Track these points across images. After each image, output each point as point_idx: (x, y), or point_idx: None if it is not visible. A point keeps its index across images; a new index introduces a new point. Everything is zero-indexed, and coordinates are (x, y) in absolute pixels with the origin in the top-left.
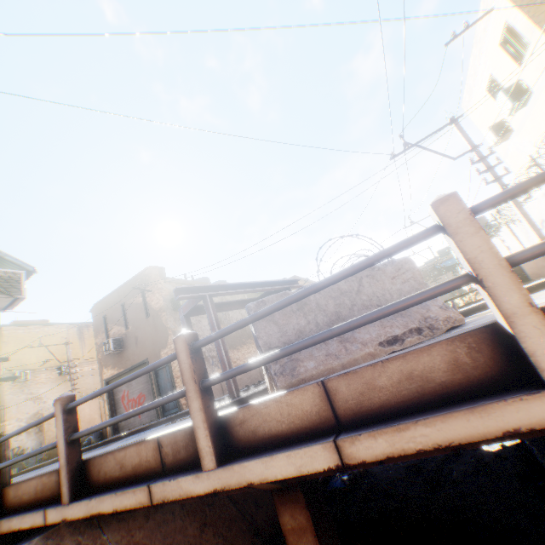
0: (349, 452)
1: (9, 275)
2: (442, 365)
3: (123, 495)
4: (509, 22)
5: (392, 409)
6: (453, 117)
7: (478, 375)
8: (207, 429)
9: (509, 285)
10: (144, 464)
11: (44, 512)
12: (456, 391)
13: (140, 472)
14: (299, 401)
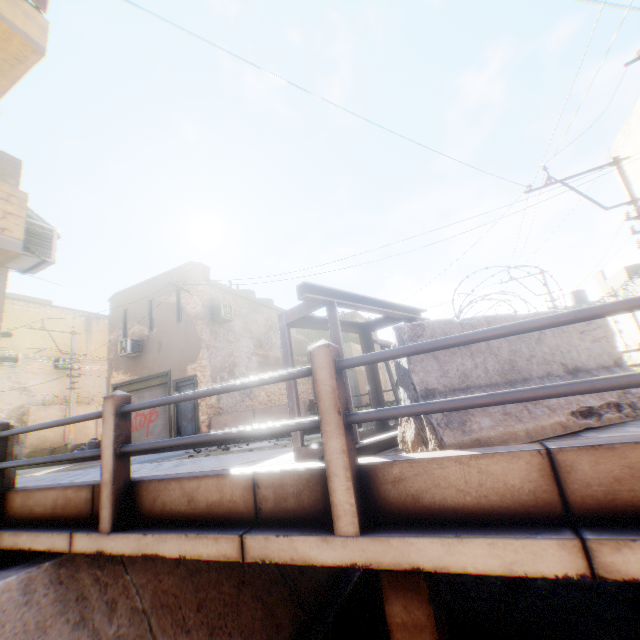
0: (607, 561)
1: (39, 229)
2: None
3: (198, 540)
4: None
5: None
6: (616, 157)
7: None
8: (350, 480)
9: None
10: (226, 505)
11: (70, 536)
12: None
13: (219, 513)
14: (501, 470)
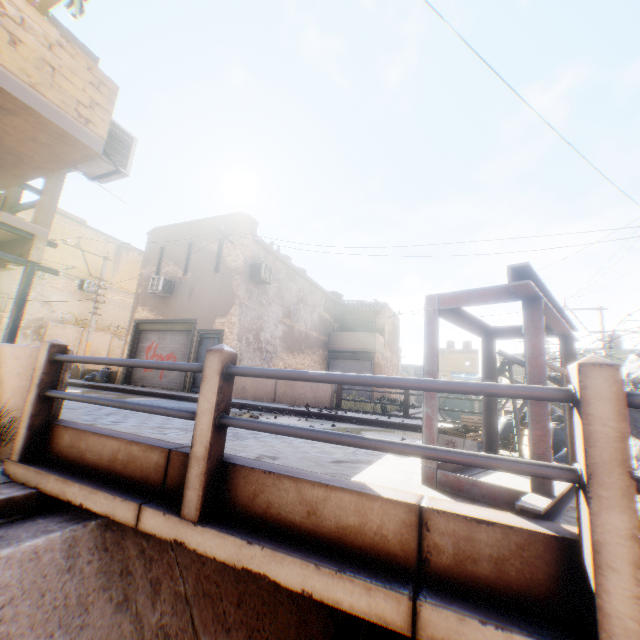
0: None
1: (119, 133)
2: None
3: (336, 579)
4: None
5: None
6: None
7: None
8: None
9: None
10: (369, 536)
11: (137, 508)
12: None
13: (356, 544)
14: None
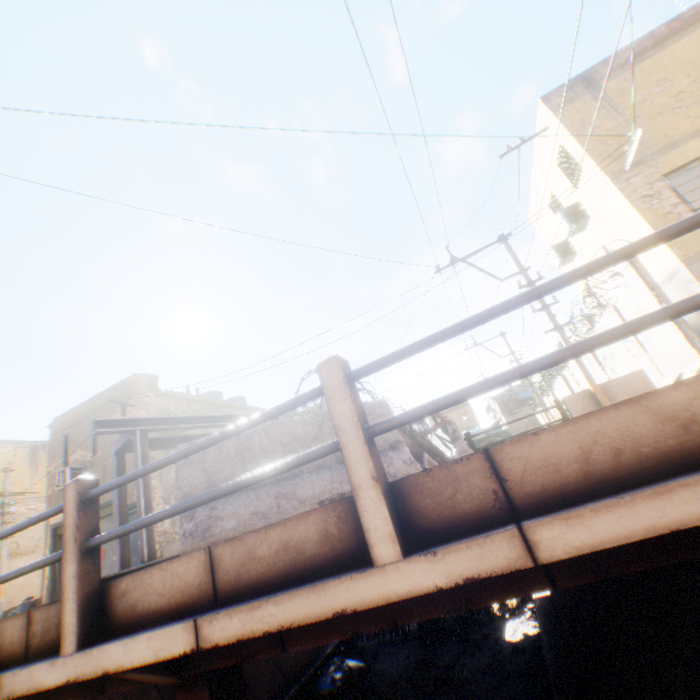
0: (206, 633)
1: None
2: (315, 535)
3: None
4: (563, 143)
5: (267, 583)
6: (502, 235)
7: (342, 549)
8: (77, 601)
9: (362, 456)
10: (8, 647)
11: None
12: (322, 565)
13: (2, 657)
14: (184, 570)
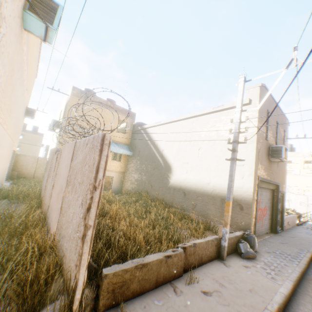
0: None
1: None
2: None
3: None
4: None
5: None
6: None
7: None
8: None
9: None
10: None
11: None
12: None
13: None
14: None
